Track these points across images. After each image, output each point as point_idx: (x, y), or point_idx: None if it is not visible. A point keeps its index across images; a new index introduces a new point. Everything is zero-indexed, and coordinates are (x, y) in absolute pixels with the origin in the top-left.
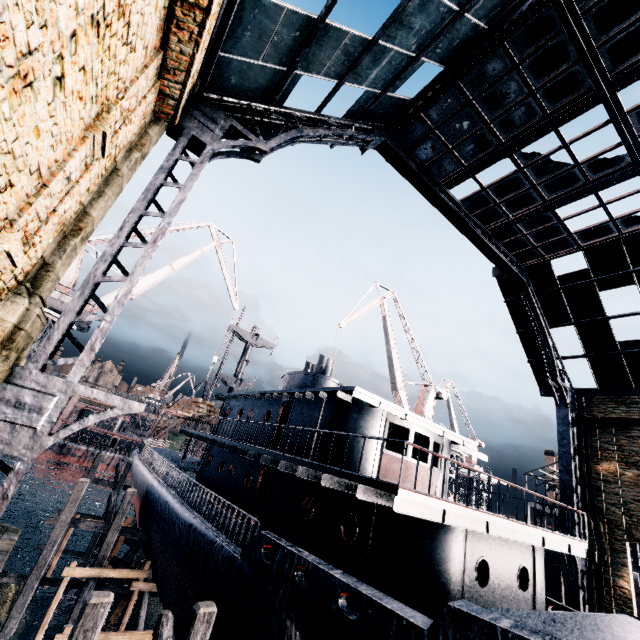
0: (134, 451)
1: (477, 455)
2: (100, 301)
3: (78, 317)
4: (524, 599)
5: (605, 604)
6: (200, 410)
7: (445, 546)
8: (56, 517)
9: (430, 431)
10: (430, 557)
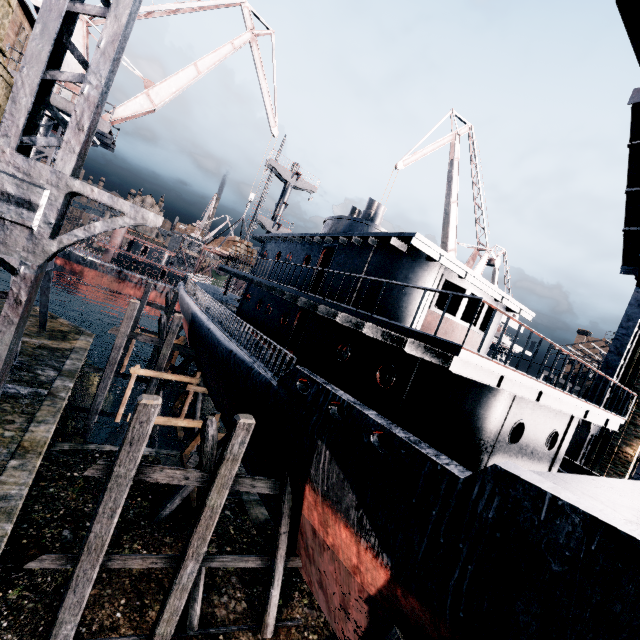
0: (179, 283)
1: (513, 325)
2: (80, 55)
3: (49, 72)
4: (546, 456)
5: (602, 461)
6: (237, 249)
7: (488, 407)
8: (117, 329)
9: (487, 295)
10: (470, 414)
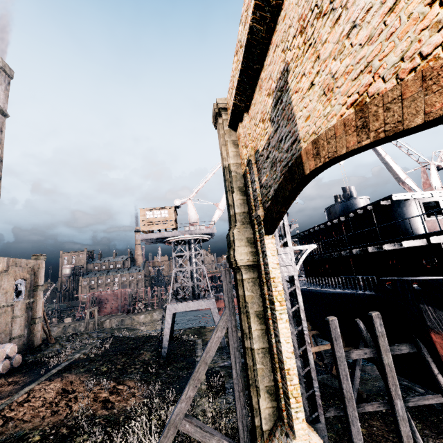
0: None
1: None
2: None
3: None
4: None
5: None
6: None
7: None
8: None
9: None
10: None
